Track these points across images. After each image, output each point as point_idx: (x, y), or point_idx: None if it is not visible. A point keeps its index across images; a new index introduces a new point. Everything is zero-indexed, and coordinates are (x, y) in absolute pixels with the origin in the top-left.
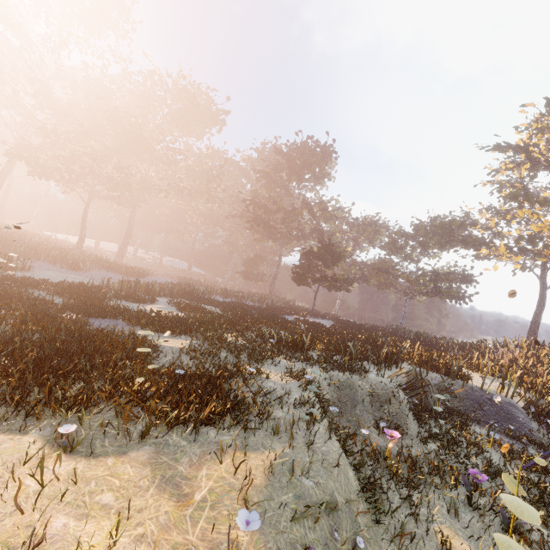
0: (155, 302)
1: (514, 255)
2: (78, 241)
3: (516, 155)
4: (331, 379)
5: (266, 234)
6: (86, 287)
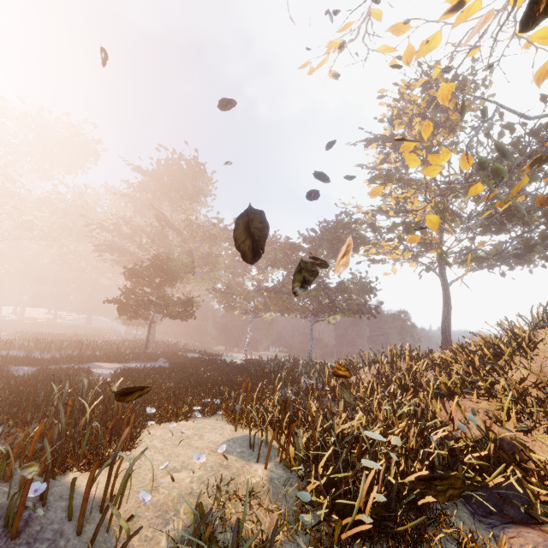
0: None
1: (415, 256)
2: None
3: (385, 146)
4: None
5: (122, 262)
6: None
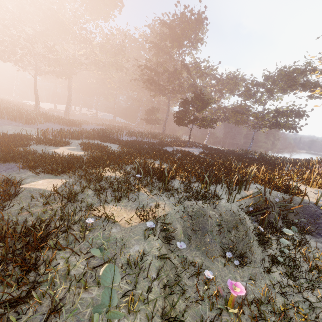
0: (70, 144)
1: None
2: (35, 105)
3: None
4: (185, 209)
5: (157, 90)
6: (18, 136)
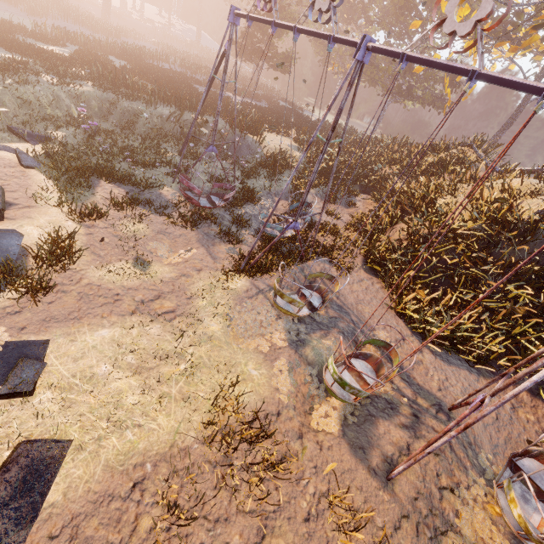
0: (67, 48)
1: None
2: None
3: None
4: (107, 98)
5: None
6: (8, 24)
